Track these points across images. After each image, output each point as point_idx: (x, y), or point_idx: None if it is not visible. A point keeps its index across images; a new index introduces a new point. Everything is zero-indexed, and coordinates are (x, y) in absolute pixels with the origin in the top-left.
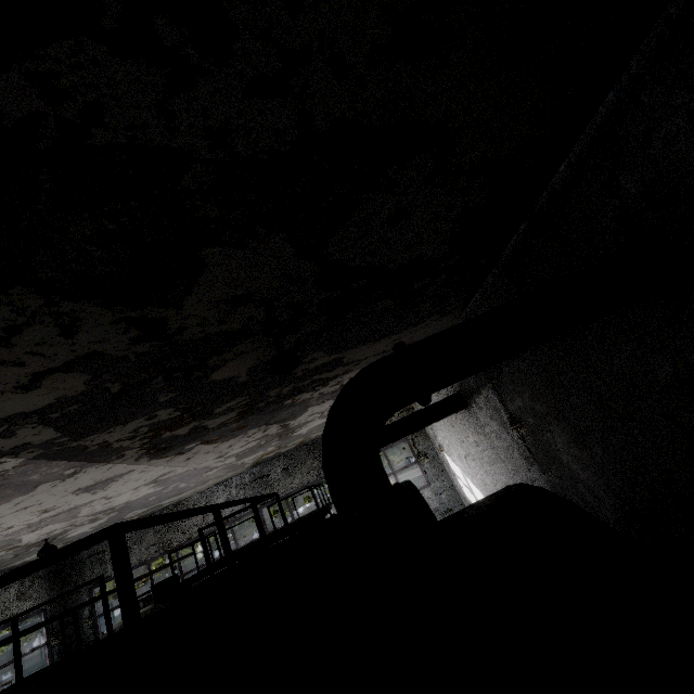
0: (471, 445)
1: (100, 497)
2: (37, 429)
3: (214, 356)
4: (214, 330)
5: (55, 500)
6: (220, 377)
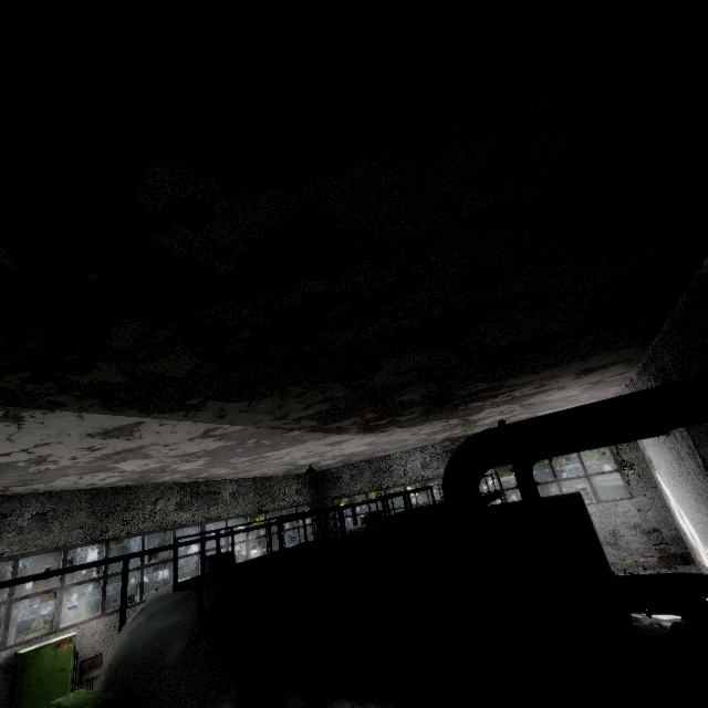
0: (675, 472)
1: (337, 448)
2: (308, 421)
3: (395, 392)
4: (393, 383)
5: (315, 448)
6: (402, 400)
